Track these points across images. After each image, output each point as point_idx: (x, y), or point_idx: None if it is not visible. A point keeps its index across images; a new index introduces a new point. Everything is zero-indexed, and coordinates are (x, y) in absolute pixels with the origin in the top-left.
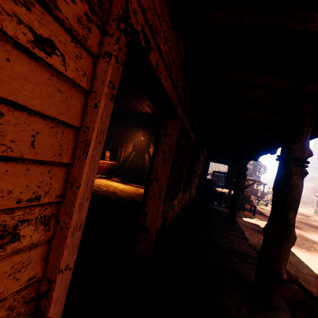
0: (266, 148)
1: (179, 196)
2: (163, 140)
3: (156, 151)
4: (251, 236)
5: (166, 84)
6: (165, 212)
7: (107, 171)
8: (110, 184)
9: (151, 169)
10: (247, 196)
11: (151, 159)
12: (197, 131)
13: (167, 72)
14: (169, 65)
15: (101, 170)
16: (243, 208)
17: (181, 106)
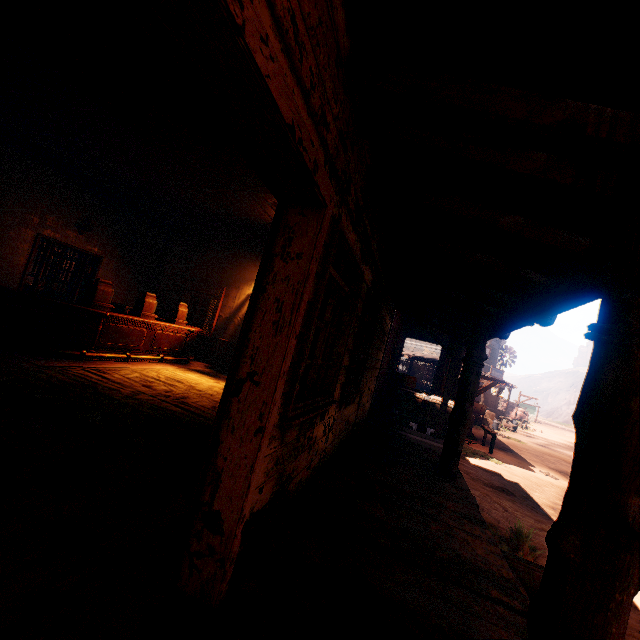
0: (534, 311)
1: (330, 414)
2: (278, 270)
3: (258, 298)
4: (486, 503)
5: (268, 67)
6: (287, 460)
7: (180, 348)
8: (180, 376)
9: (242, 349)
10: (478, 410)
11: (244, 321)
12: (378, 265)
13: (286, 56)
14: (292, 35)
15: (164, 344)
16: (470, 437)
17: (335, 187)
